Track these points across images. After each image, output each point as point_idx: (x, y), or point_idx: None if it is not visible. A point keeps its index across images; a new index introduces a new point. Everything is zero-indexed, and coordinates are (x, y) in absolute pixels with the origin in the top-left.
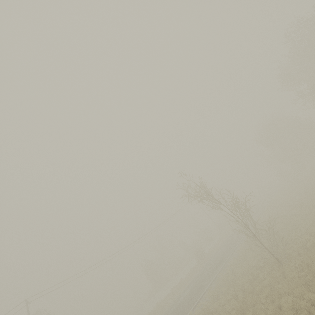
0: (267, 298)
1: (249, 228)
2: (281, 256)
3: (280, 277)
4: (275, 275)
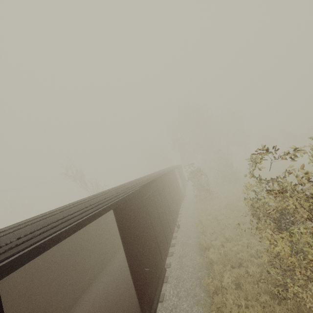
0: None
1: None
2: None
3: None
4: None
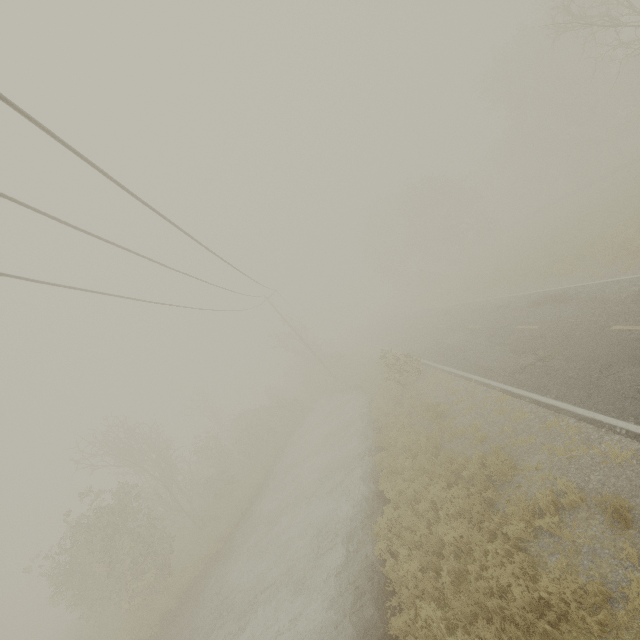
0: None
1: None
2: None
3: None
4: None
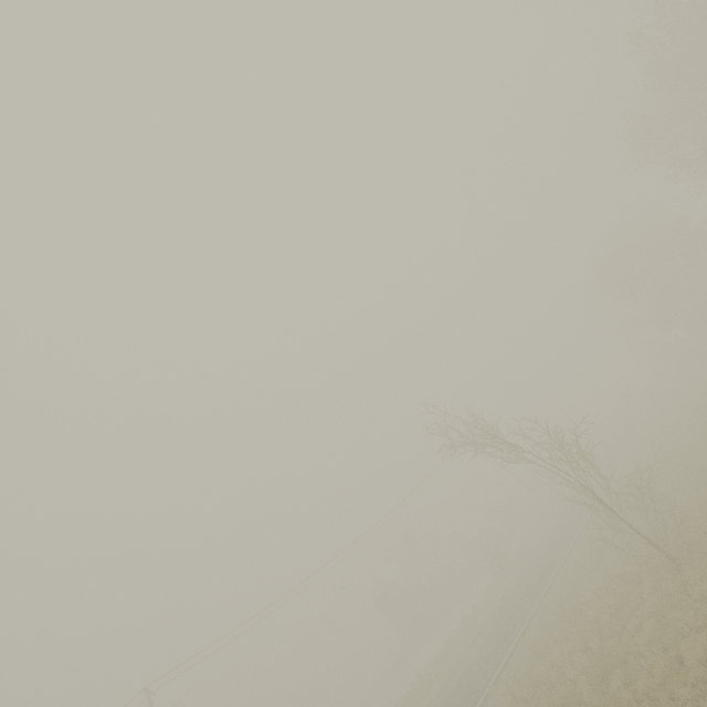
0: (653, 642)
1: (595, 494)
2: (677, 548)
3: (678, 596)
4: (666, 591)
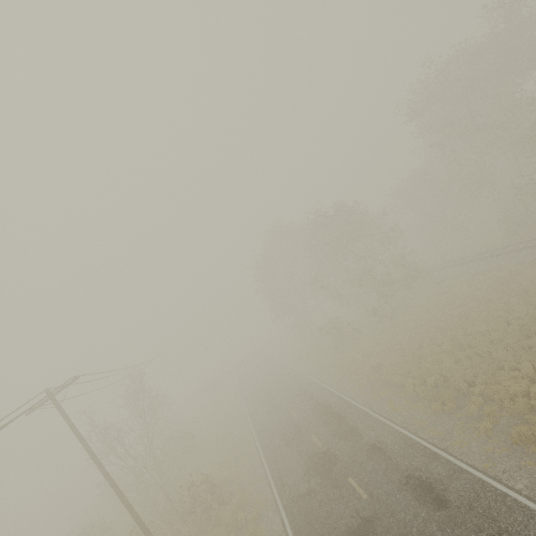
0: None
1: None
2: None
3: None
4: None
